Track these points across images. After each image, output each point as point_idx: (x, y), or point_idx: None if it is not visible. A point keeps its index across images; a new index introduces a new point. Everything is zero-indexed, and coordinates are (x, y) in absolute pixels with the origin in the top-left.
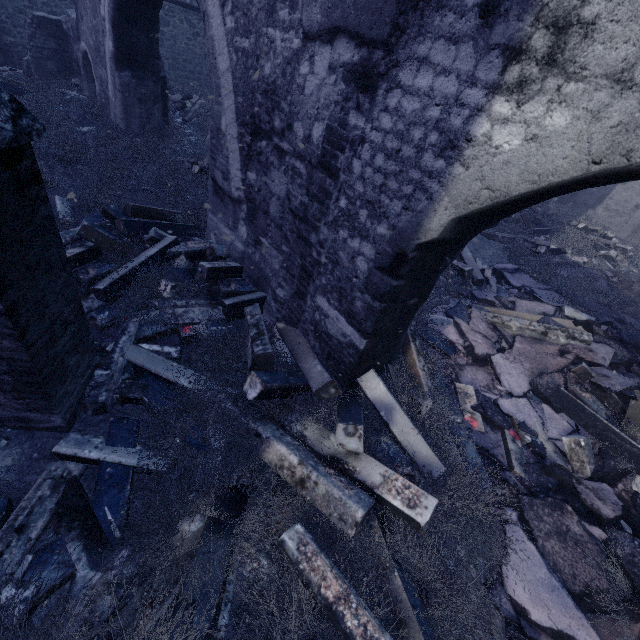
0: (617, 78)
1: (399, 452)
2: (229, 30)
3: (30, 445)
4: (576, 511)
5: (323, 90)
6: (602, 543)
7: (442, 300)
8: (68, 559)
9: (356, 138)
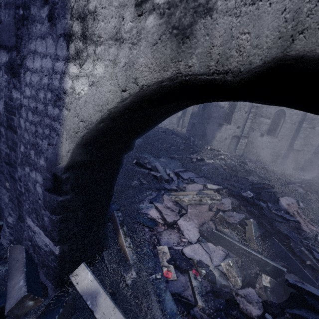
0: (116, 38)
1: None
2: None
3: None
4: None
5: None
6: None
7: (147, 194)
8: None
9: (18, 105)
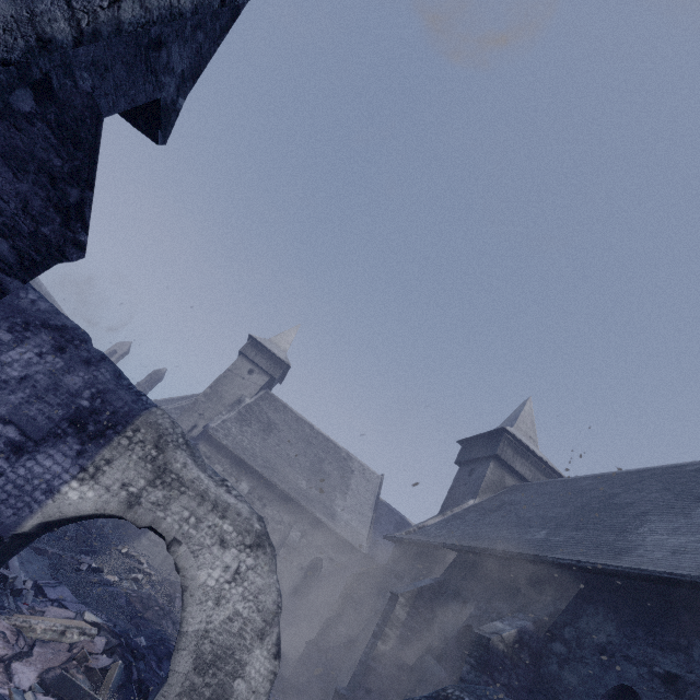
0: (107, 488)
1: None
2: None
3: None
4: None
5: None
6: None
7: None
8: None
9: None
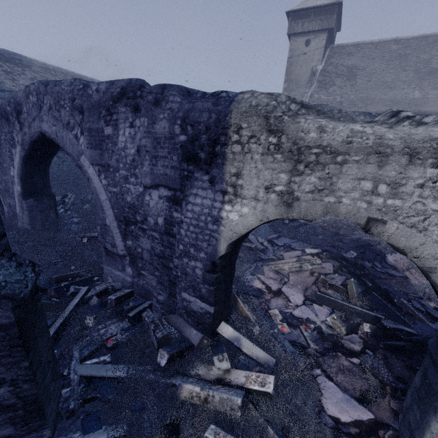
0: (255, 198)
1: (250, 361)
2: (104, 184)
3: None
4: (345, 354)
5: (158, 205)
6: (359, 365)
7: (247, 267)
8: None
9: (179, 221)
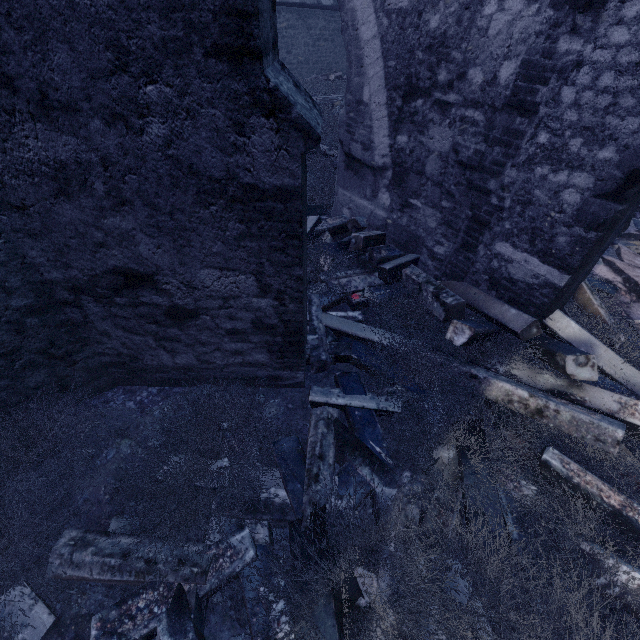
0: None
1: (614, 384)
2: None
3: (281, 399)
4: None
5: (518, 24)
6: None
7: None
8: (362, 480)
9: (568, 64)
